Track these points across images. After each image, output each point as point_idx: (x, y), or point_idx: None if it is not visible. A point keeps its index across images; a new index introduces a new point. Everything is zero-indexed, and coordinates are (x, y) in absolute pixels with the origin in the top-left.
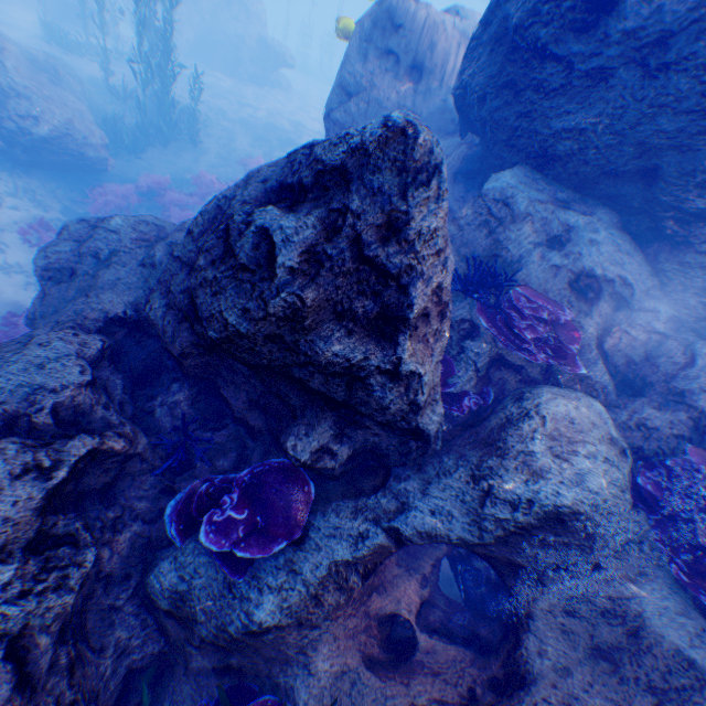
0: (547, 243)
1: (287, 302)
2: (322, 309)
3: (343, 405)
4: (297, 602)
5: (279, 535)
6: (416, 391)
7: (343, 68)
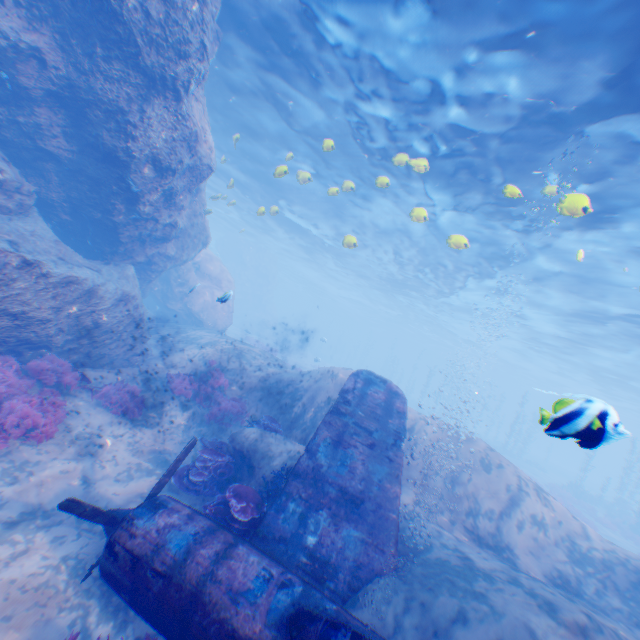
0: None
1: None
2: None
3: None
4: None
5: None
6: None
7: None
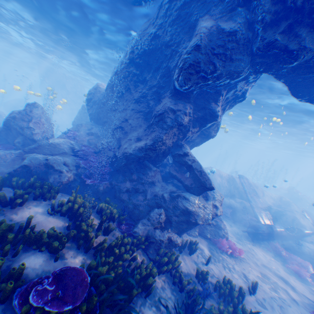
0: (88, 130)
1: (14, 116)
2: (20, 119)
3: (23, 134)
4: (1, 153)
5: (4, 147)
6: (33, 130)
7: (76, 115)
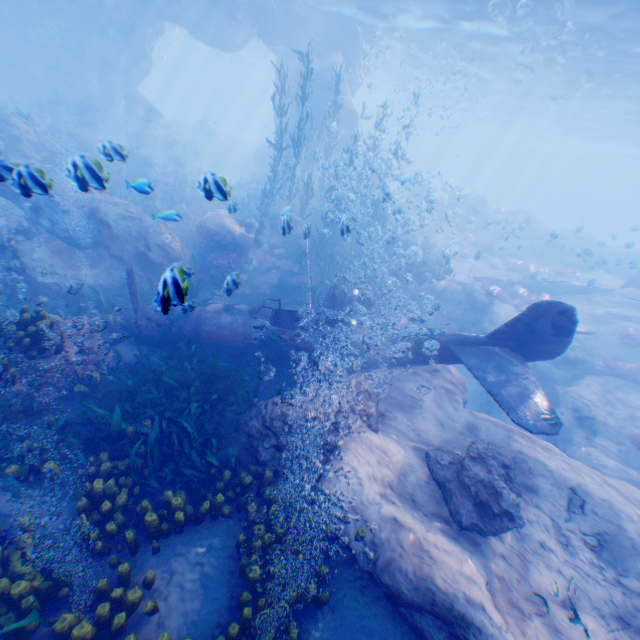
0: None
1: None
2: None
3: None
4: None
5: None
6: None
7: None
